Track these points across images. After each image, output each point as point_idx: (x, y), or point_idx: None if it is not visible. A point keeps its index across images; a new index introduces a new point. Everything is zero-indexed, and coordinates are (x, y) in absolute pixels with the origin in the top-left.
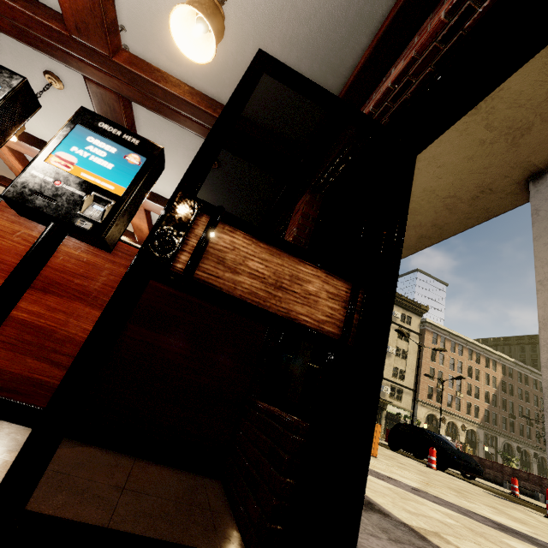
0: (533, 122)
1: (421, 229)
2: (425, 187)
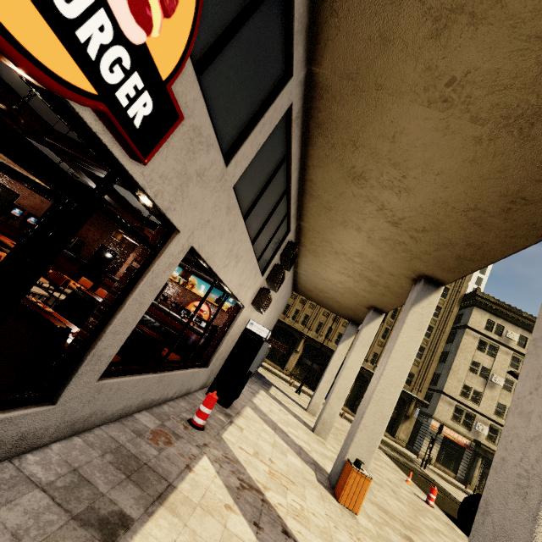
0: (540, 105)
1: (455, 248)
2: (433, 198)
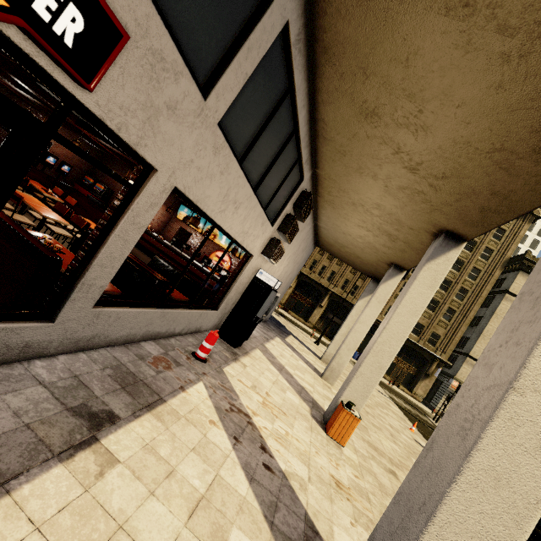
0: None
1: (478, 198)
2: (453, 137)
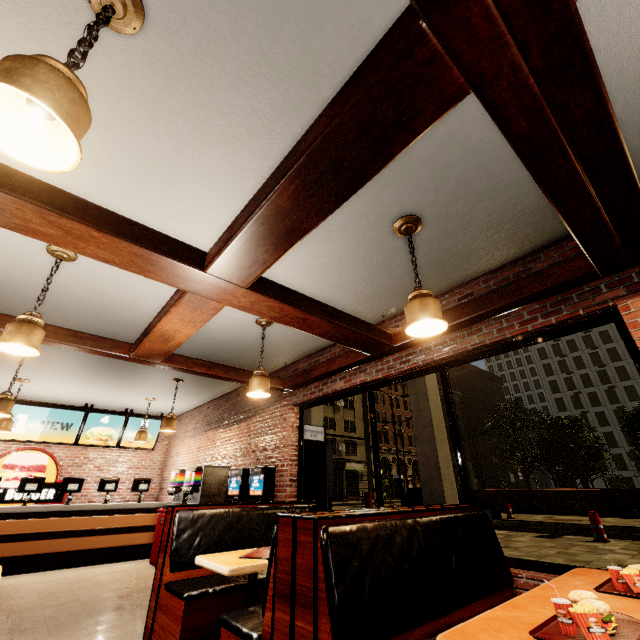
0: None
1: None
2: None
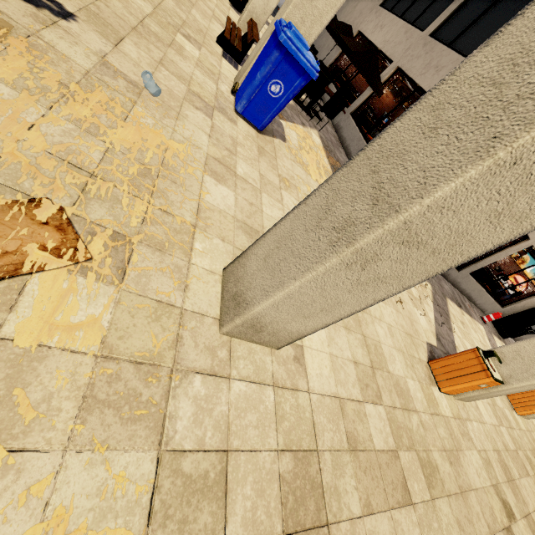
0: None
1: None
2: None
